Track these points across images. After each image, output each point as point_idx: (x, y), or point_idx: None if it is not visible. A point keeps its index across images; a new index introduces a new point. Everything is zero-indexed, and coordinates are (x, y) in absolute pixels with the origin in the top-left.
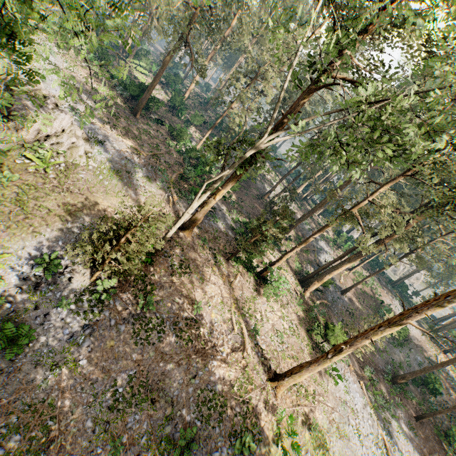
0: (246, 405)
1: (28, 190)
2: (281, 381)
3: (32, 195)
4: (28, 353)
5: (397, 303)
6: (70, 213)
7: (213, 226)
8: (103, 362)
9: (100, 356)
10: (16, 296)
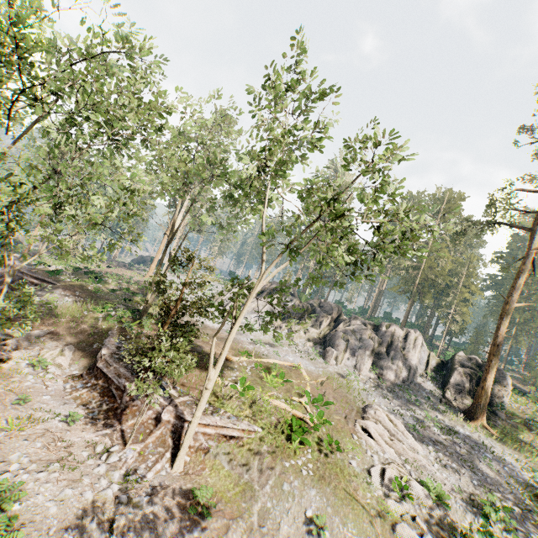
0: None
1: None
2: None
3: None
4: None
5: None
6: None
7: None
8: None
9: None
10: None
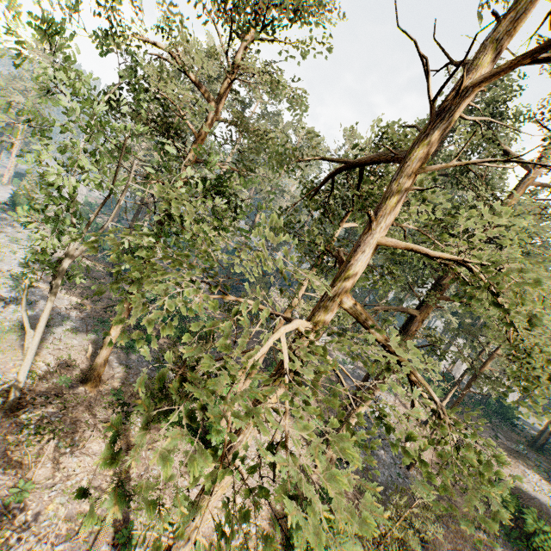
0: None
1: None
2: None
3: None
4: None
5: (540, 479)
6: None
7: None
8: None
9: None
10: None
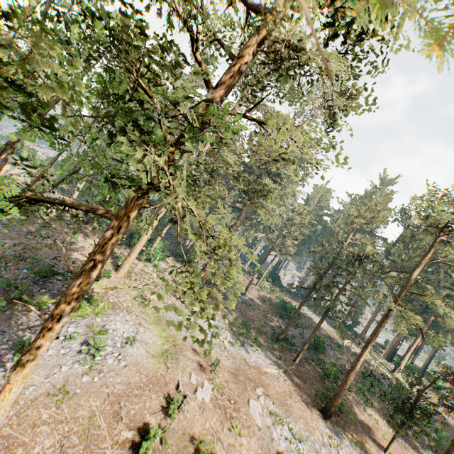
0: None
1: None
2: (120, 266)
3: None
4: None
5: (306, 308)
6: None
7: None
8: (3, 237)
9: (3, 236)
10: None
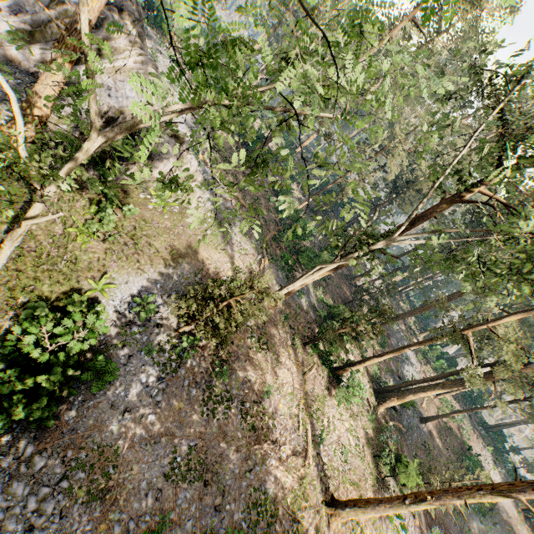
0: (296, 523)
1: (143, 226)
2: (340, 509)
3: (146, 232)
4: (107, 390)
5: (489, 456)
6: (174, 258)
7: (296, 301)
8: (169, 423)
9: (167, 415)
10: (109, 329)
